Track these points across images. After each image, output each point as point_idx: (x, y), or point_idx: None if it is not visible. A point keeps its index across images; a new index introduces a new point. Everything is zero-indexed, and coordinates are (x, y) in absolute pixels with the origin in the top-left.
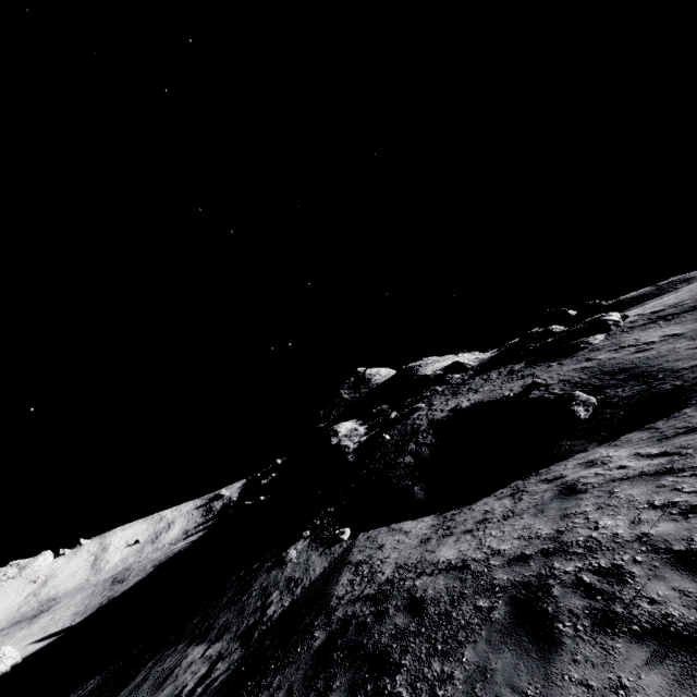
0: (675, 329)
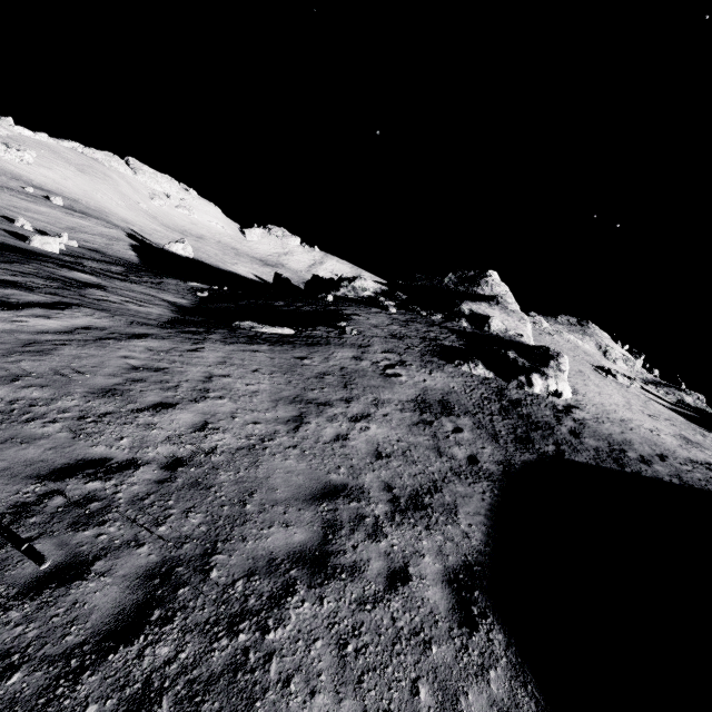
0: (418, 382)
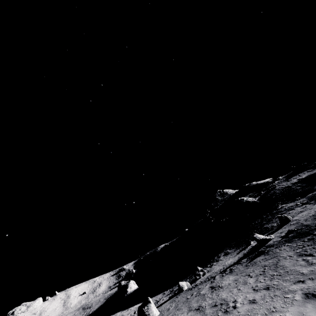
0: None
